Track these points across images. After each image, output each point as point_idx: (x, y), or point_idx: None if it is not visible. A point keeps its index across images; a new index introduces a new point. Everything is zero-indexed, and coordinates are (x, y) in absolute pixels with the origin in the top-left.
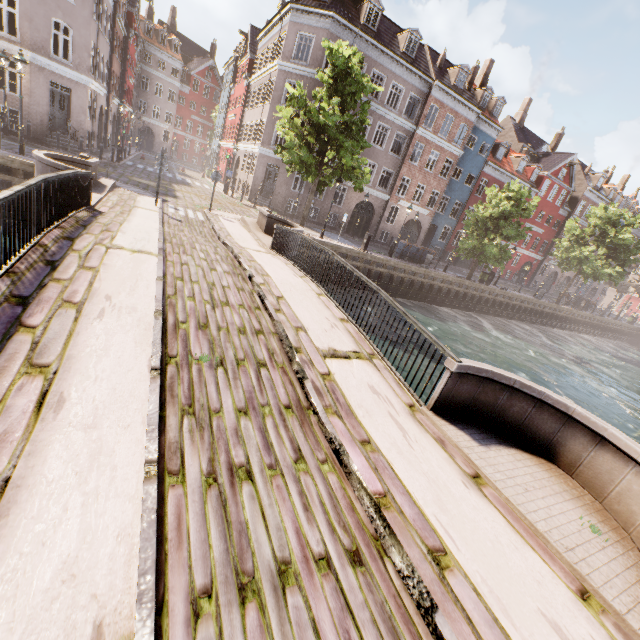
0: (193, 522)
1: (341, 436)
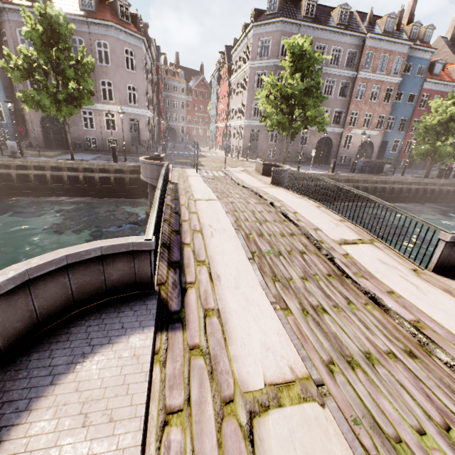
0: (307, 331)
1: (372, 289)
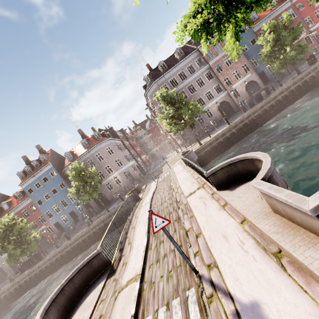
0: (151, 255)
1: (185, 219)
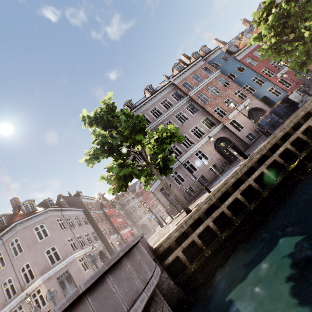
0: None
1: None
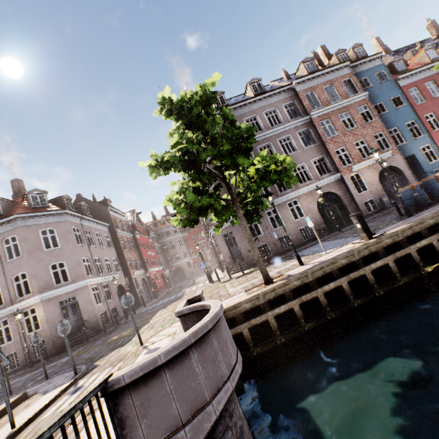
0: None
1: None
